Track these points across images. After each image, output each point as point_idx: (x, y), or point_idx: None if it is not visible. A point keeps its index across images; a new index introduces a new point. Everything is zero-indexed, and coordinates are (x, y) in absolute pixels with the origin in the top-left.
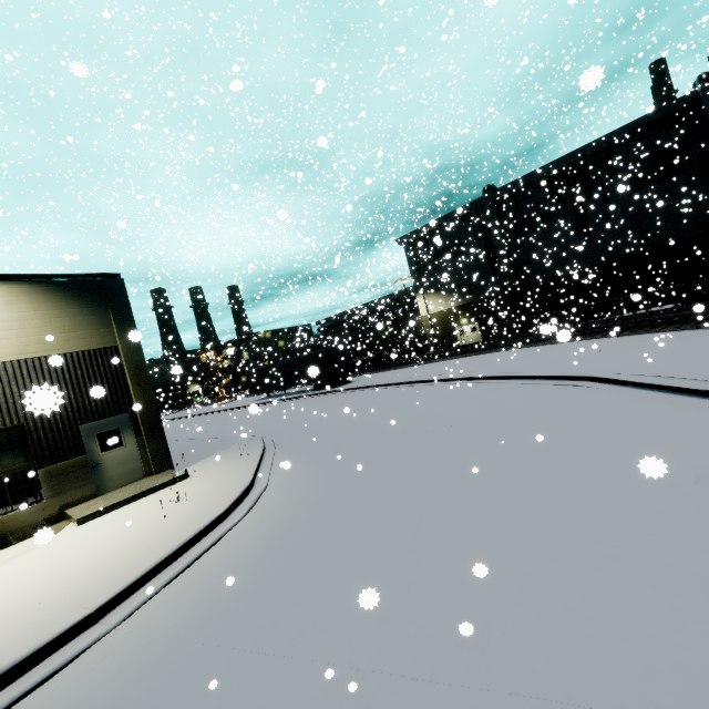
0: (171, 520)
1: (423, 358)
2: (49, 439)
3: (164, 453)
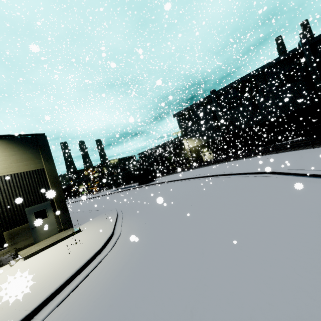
0: (72, 255)
1: (188, 168)
2: (9, 216)
3: (68, 220)
